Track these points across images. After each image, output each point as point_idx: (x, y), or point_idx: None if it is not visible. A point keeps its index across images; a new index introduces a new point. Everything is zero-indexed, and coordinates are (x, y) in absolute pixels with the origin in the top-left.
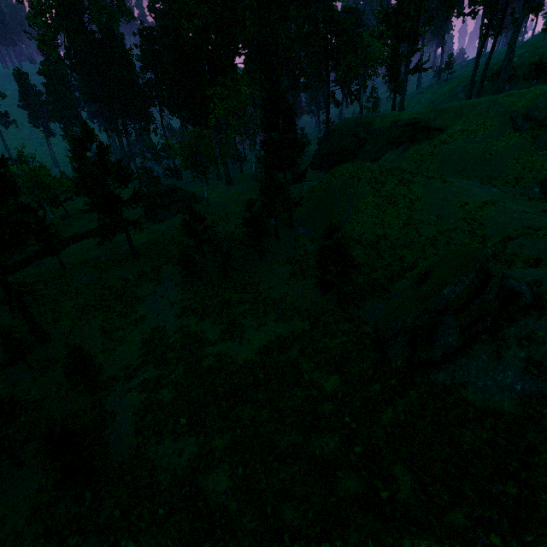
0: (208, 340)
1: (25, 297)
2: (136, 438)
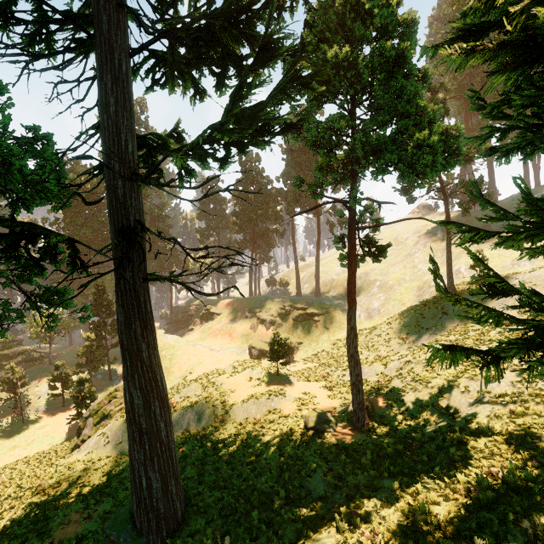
0: None
1: None
2: None
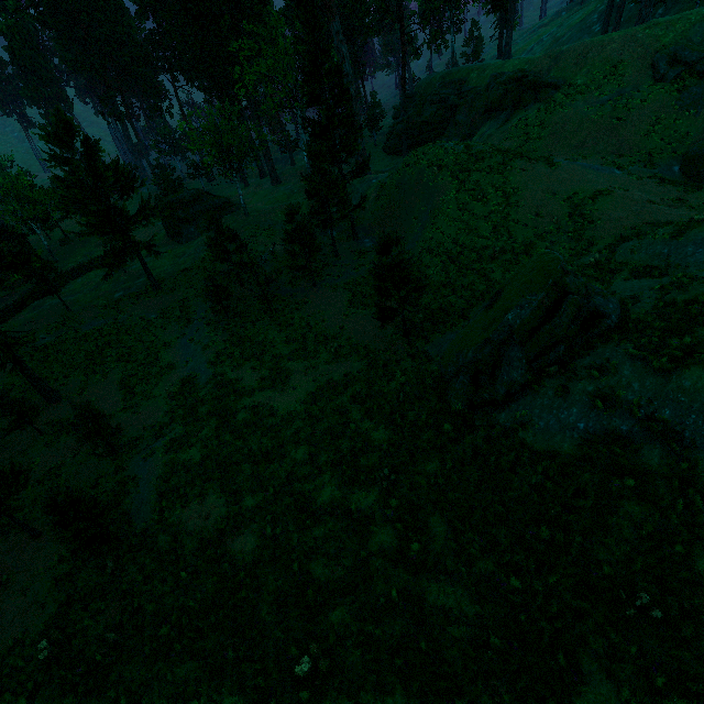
0: (246, 390)
1: (16, 349)
2: (159, 503)
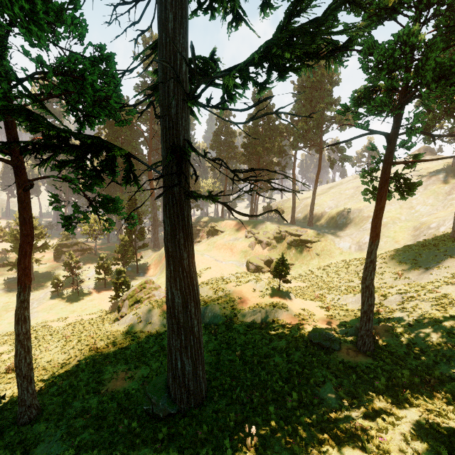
0: (45, 320)
1: None
2: None
